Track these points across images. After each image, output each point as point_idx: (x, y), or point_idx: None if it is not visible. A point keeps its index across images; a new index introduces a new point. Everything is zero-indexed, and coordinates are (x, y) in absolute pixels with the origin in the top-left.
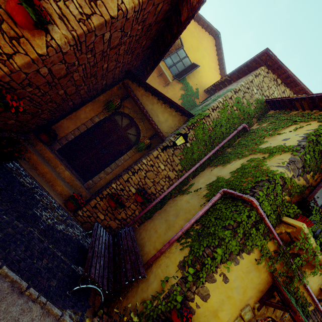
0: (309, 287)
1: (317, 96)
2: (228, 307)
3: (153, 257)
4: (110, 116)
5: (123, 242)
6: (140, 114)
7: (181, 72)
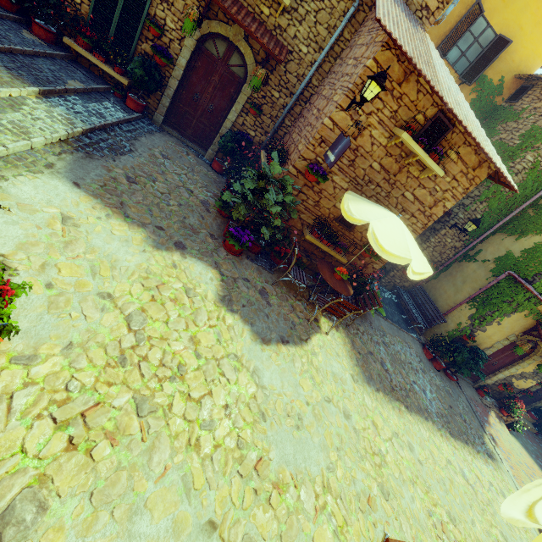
0: None
1: None
2: (499, 335)
3: (449, 311)
4: None
5: (421, 299)
6: None
7: (475, 64)
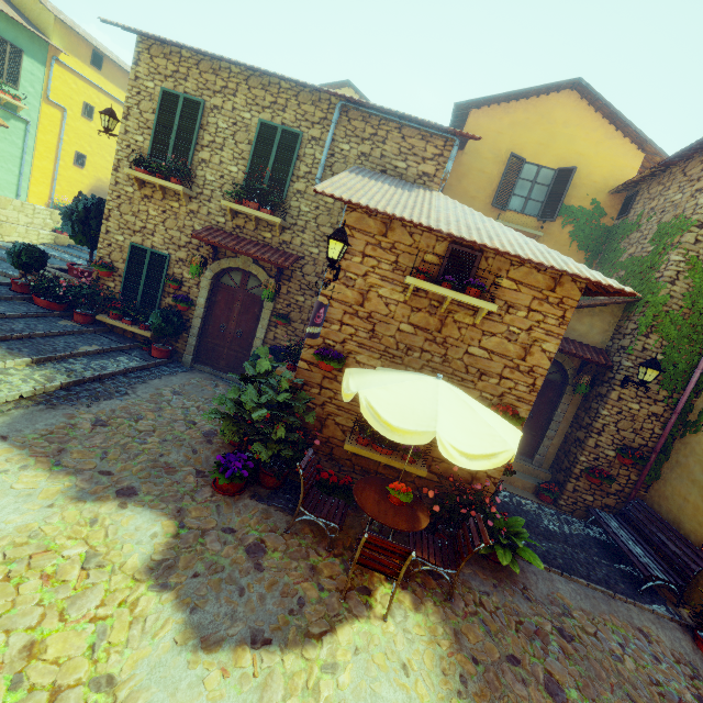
0: None
1: None
2: None
3: None
4: None
5: (646, 524)
6: None
7: (548, 201)
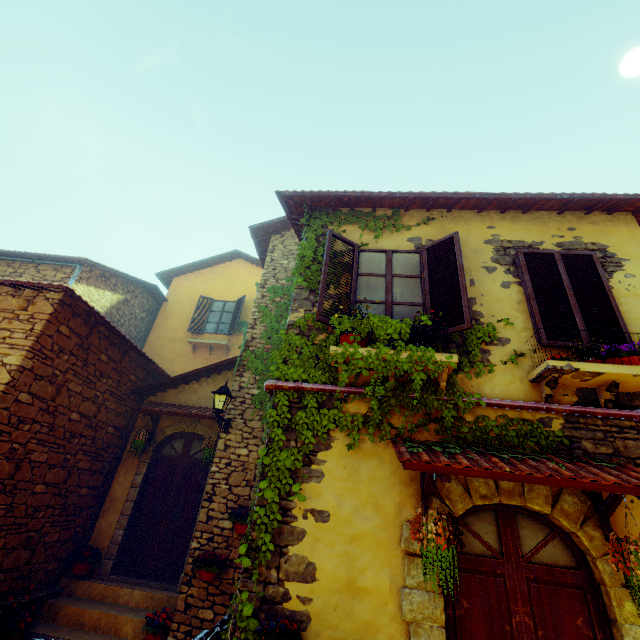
0: (505, 397)
1: (291, 220)
2: (369, 556)
3: None
4: (156, 458)
5: None
6: (188, 418)
7: (232, 321)
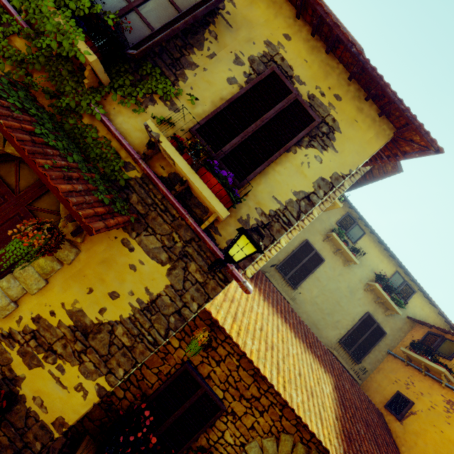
0: (125, 134)
1: None
2: None
3: None
4: None
5: None
6: None
7: None
